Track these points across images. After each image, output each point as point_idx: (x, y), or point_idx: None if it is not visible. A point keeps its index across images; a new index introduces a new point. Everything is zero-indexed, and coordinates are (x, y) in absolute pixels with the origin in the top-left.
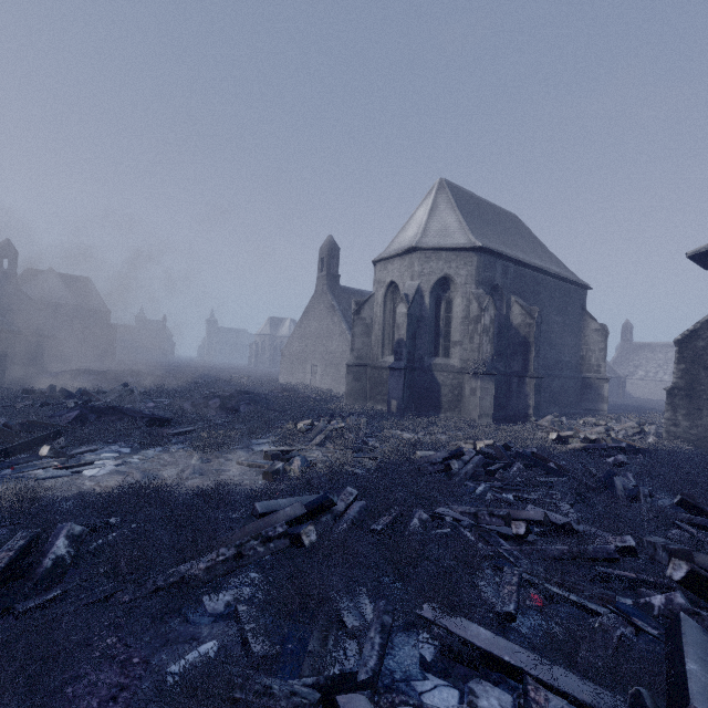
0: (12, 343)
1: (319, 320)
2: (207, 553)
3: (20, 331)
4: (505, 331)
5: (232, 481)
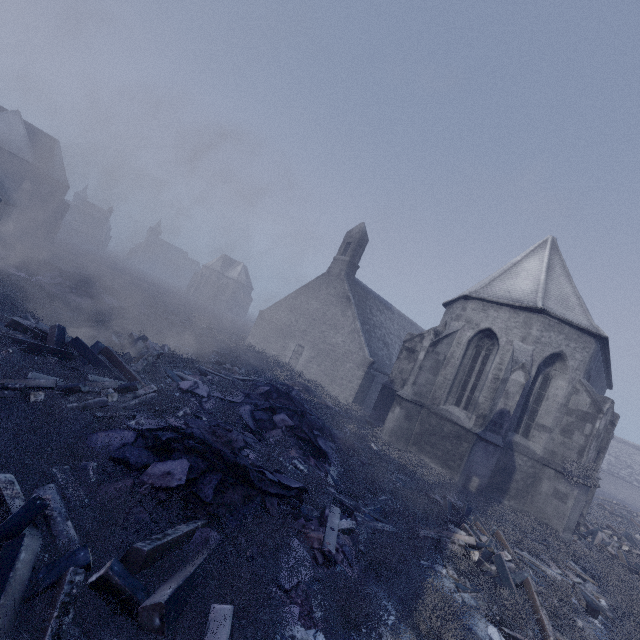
0: None
1: (323, 302)
2: None
3: None
4: None
5: None
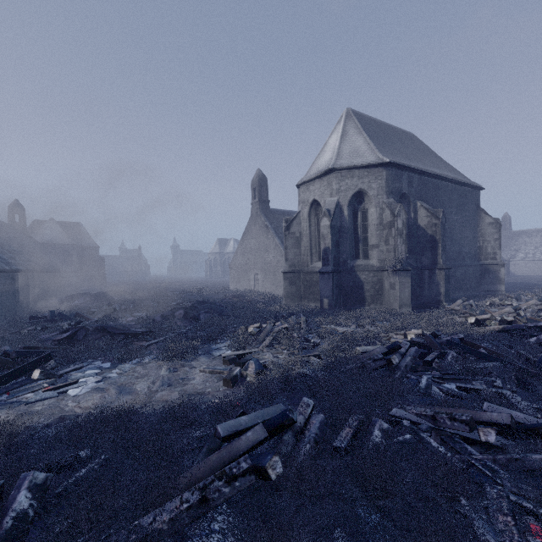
0: (22, 279)
1: (256, 238)
2: (170, 501)
3: (27, 269)
4: (413, 232)
5: (196, 390)
